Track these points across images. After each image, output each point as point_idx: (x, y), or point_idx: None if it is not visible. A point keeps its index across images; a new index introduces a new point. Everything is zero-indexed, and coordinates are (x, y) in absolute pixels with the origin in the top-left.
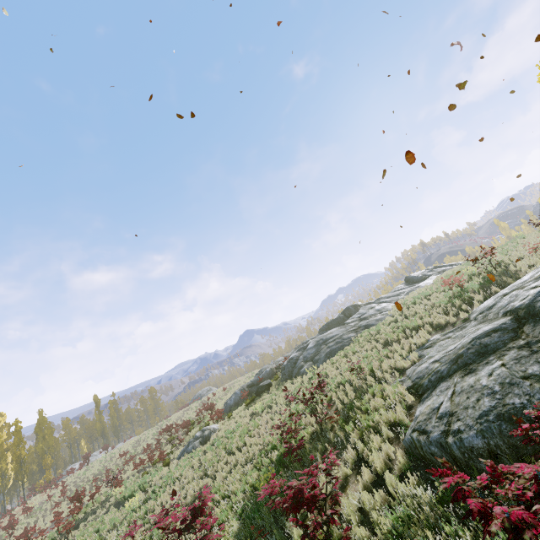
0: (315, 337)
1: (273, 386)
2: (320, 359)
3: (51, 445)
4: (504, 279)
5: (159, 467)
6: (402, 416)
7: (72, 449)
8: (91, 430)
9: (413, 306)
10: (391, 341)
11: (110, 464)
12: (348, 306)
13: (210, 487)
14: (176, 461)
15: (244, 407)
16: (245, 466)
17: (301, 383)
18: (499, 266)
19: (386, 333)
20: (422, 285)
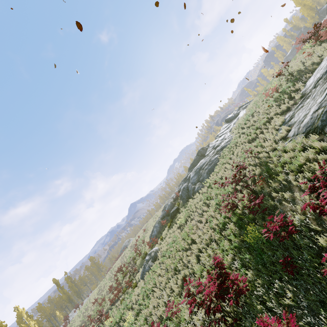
0: (188, 174)
1: (180, 208)
2: (204, 177)
3: (35, 326)
4: (309, 69)
5: (131, 291)
6: (324, 144)
7: (51, 321)
8: (60, 303)
9: (248, 122)
10: (252, 139)
11: (88, 312)
12: (199, 150)
13: (219, 256)
14: (141, 280)
15: (168, 229)
16: (210, 245)
17: (202, 194)
18: (293, 73)
19: (244, 138)
20: (240, 116)
